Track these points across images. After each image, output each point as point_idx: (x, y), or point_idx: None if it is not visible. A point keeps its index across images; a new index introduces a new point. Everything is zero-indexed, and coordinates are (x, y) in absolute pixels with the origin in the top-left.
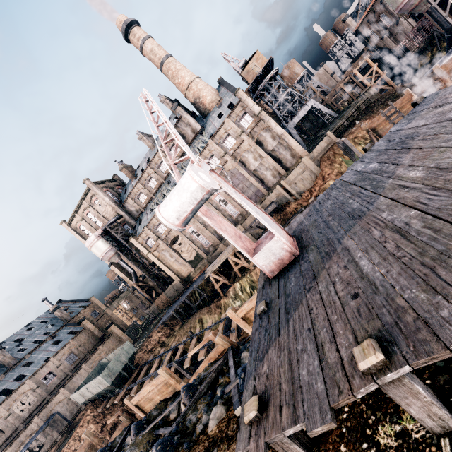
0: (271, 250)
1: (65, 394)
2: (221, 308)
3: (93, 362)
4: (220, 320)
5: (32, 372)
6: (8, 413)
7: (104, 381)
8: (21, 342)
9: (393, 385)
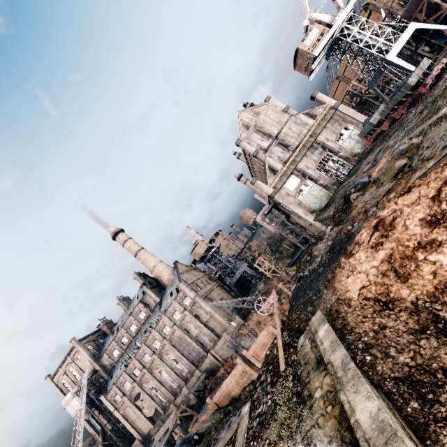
0: None
1: None
2: None
3: None
4: None
5: None
6: None
7: None
8: None
9: None
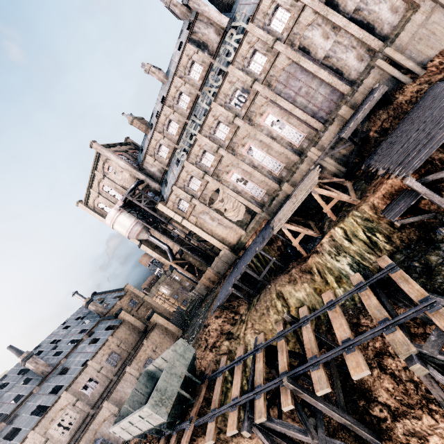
0: None
1: (110, 409)
2: (312, 273)
3: (139, 362)
4: (358, 286)
5: (68, 381)
6: (45, 439)
7: (154, 415)
8: (57, 344)
9: None
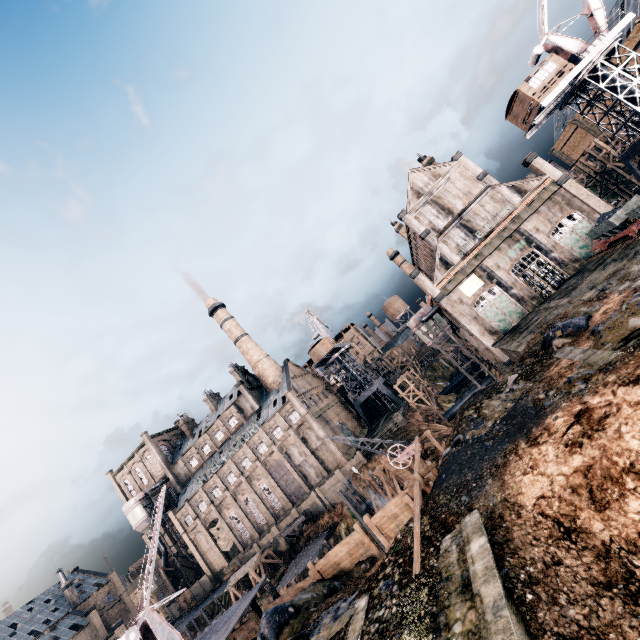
0: None
1: None
2: None
3: None
4: None
5: None
6: None
7: None
8: (16, 630)
9: None
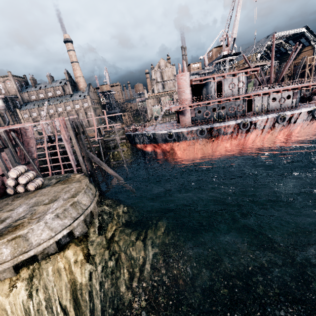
0: (47, 136)
1: None
2: None
3: None
4: None
5: None
6: None
7: None
8: None
9: (43, 142)
